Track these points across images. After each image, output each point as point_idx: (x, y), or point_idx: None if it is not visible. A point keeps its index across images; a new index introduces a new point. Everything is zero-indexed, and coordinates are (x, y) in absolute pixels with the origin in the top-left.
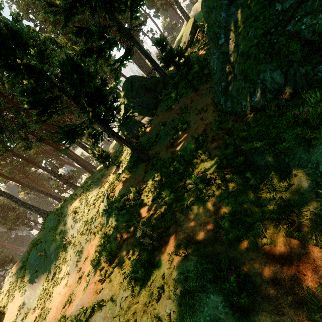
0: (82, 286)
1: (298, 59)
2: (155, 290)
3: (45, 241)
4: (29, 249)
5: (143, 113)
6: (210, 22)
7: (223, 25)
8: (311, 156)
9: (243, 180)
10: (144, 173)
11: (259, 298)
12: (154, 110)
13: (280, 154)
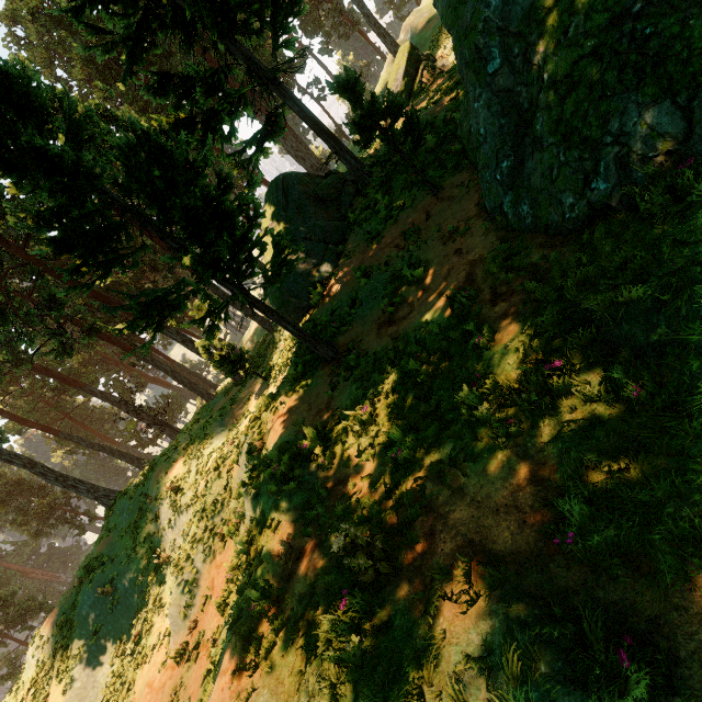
0: (202, 668)
1: None
2: (399, 701)
3: (112, 561)
4: (77, 582)
5: (316, 254)
6: (460, 26)
7: (496, 26)
8: None
9: (602, 389)
10: (331, 390)
11: None
12: (341, 246)
13: None
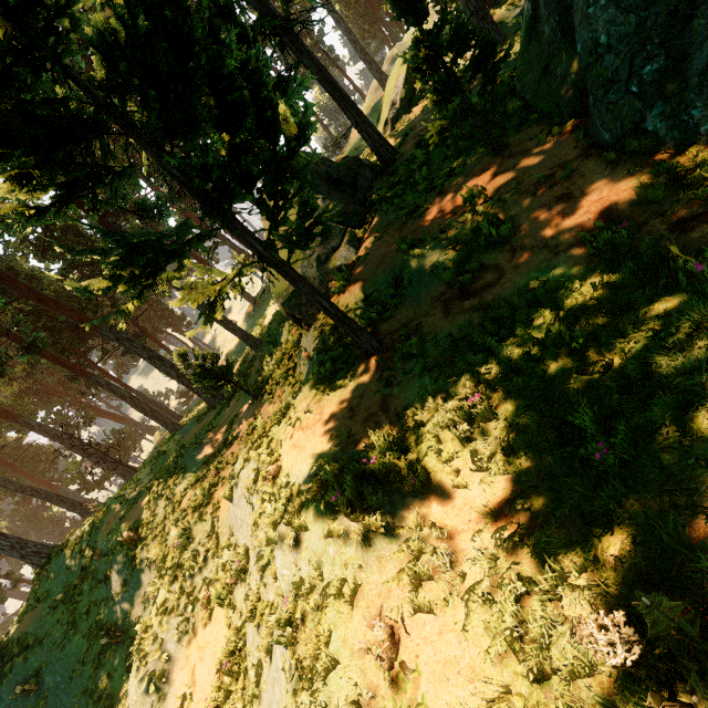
0: None
1: None
2: None
3: (40, 643)
4: None
5: (334, 237)
6: None
7: None
8: None
9: None
10: (385, 387)
11: None
12: (362, 230)
13: None
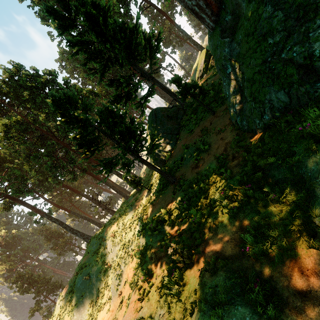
0: (124, 311)
1: (296, 80)
2: (189, 305)
3: (89, 265)
4: (76, 273)
5: (168, 139)
6: (216, 56)
7: (228, 58)
8: (319, 167)
9: (264, 195)
10: (173, 195)
11: (287, 310)
12: (178, 135)
13: (292, 168)
